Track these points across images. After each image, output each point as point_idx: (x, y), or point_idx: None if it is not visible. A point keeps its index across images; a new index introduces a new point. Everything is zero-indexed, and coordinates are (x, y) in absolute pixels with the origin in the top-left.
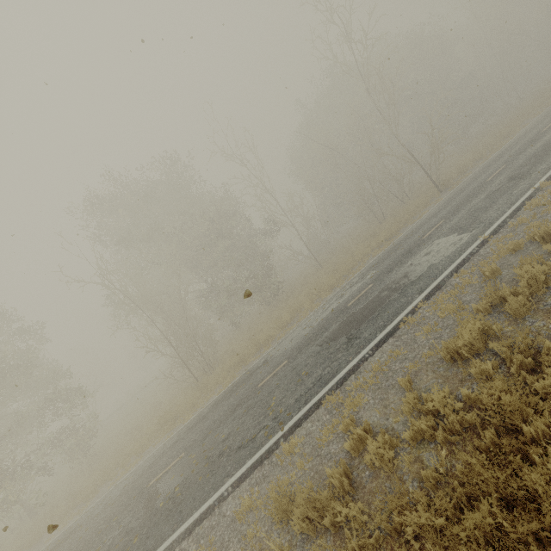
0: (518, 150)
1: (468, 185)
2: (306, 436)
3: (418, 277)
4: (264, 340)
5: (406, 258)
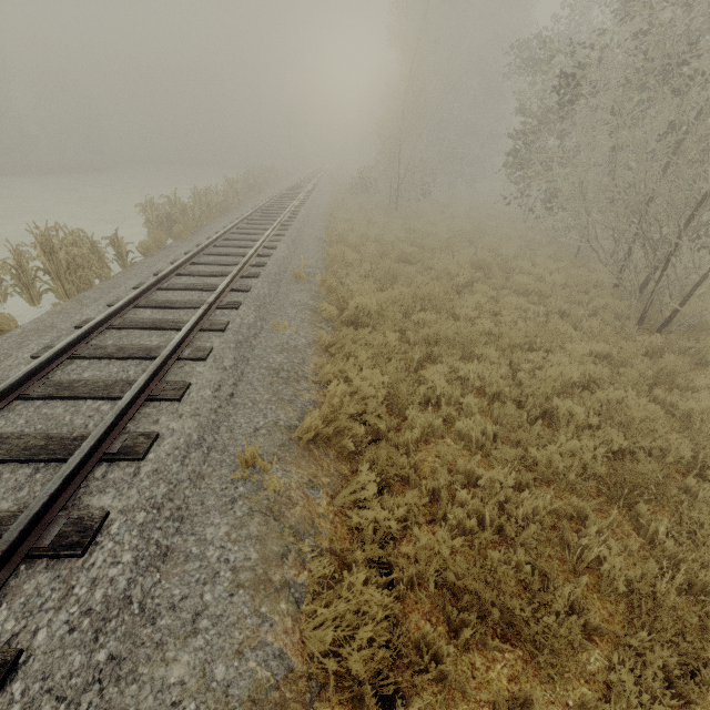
0: None
1: None
2: None
3: None
4: None
5: None
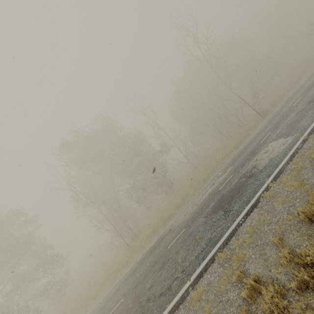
0: (308, 87)
1: (281, 110)
2: (208, 285)
3: (264, 167)
4: (167, 216)
5: (252, 157)
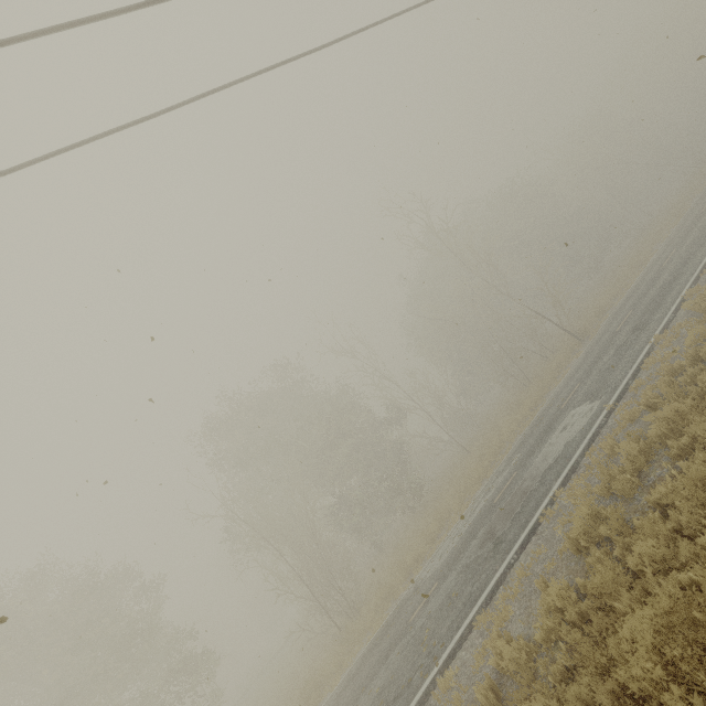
0: (643, 290)
1: (602, 335)
2: (462, 667)
3: (555, 459)
4: (412, 561)
5: (546, 436)
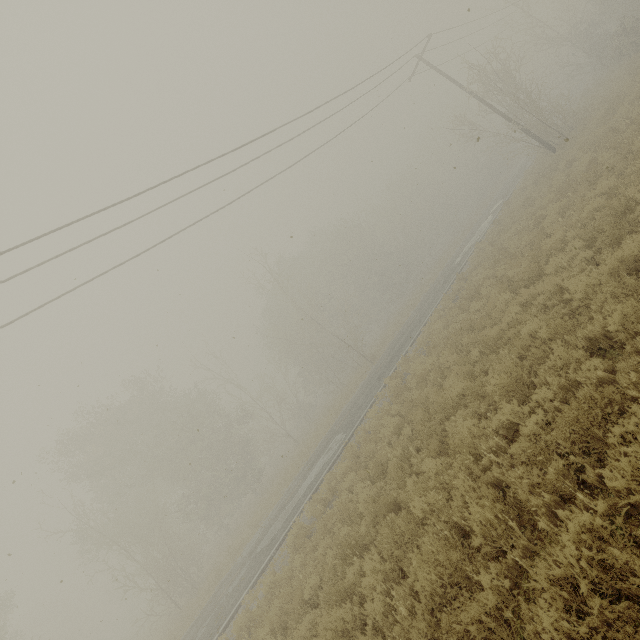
0: (397, 340)
1: (374, 369)
2: (229, 632)
3: (315, 477)
4: (239, 545)
5: (322, 452)
